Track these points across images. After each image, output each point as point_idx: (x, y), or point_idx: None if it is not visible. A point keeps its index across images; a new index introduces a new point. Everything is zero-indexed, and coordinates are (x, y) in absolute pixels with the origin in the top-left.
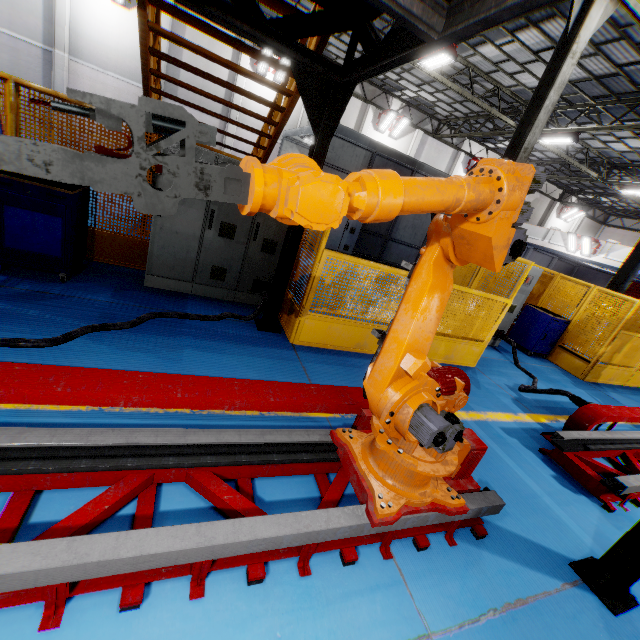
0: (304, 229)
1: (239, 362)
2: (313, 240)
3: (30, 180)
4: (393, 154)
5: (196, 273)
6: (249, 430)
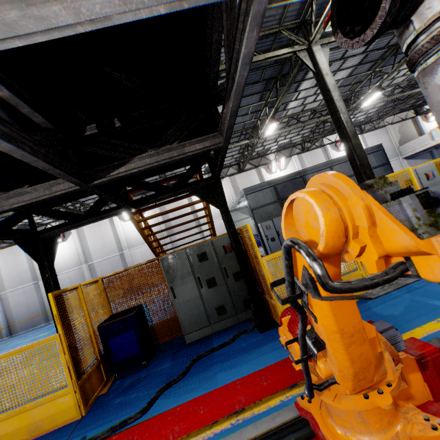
0: (248, 253)
1: (254, 365)
2: (254, 256)
3: (114, 319)
4: (284, 178)
5: (209, 318)
6: (262, 419)
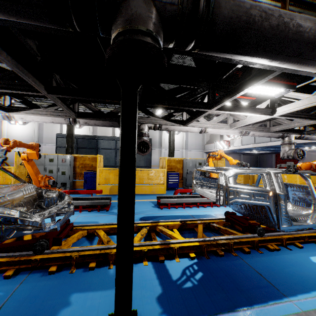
0: None
1: None
2: None
3: None
4: (85, 136)
5: None
6: None
